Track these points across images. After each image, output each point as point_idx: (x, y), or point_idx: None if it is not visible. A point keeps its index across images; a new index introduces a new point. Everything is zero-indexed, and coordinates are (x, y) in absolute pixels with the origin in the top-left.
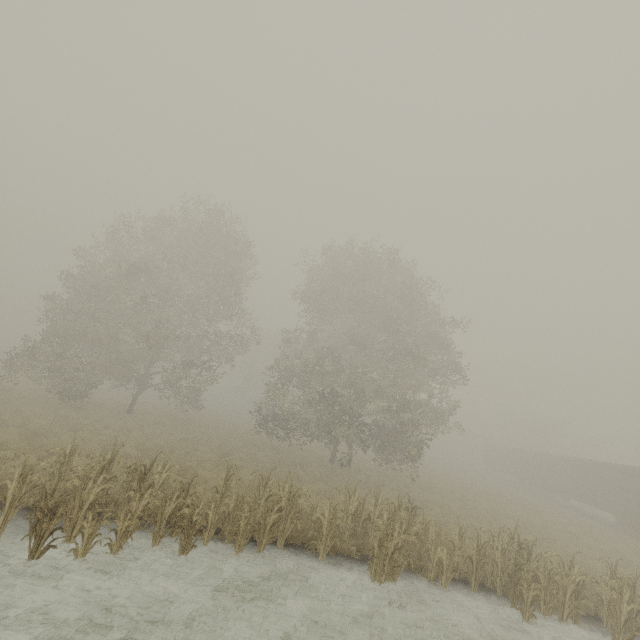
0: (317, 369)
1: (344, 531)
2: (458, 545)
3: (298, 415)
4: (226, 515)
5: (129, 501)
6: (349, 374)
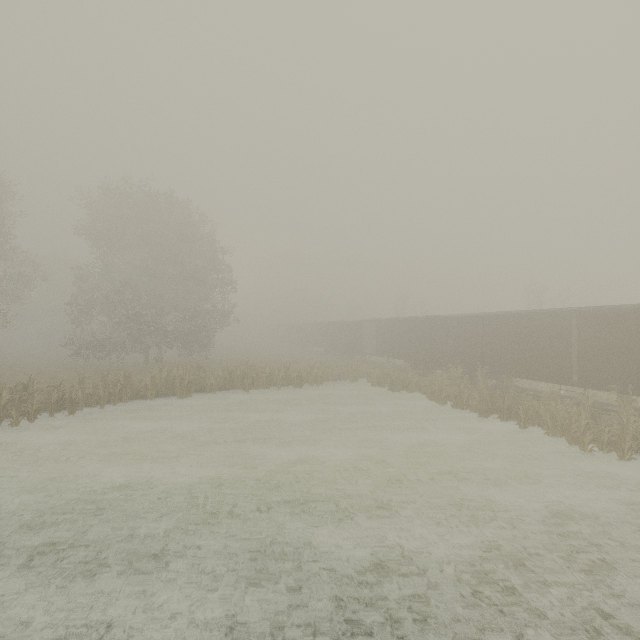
0: (119, 298)
1: (162, 387)
2: (222, 376)
3: (109, 336)
4: (86, 398)
5: (21, 404)
6: (148, 298)
